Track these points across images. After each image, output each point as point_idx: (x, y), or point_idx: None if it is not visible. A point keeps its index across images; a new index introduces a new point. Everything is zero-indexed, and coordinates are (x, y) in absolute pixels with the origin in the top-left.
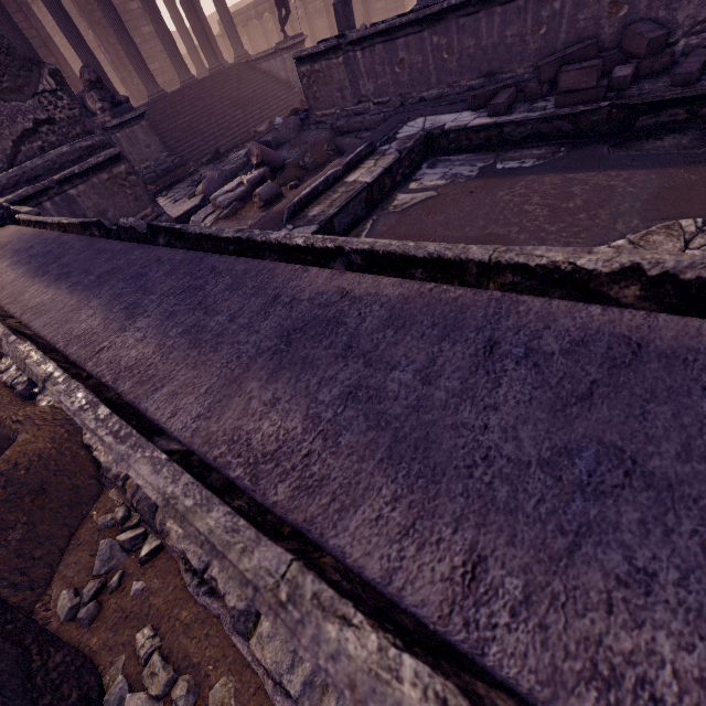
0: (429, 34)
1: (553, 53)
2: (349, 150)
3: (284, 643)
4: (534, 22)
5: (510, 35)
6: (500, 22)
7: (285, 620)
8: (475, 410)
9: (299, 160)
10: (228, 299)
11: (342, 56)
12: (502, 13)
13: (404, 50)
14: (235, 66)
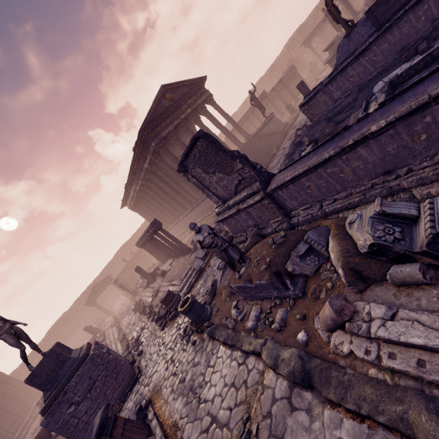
0: (362, 58)
1: (433, 20)
2: (353, 111)
3: None
4: (416, 19)
5: (405, 31)
6: (397, 31)
7: None
8: None
9: (323, 134)
10: None
11: (321, 92)
12: (397, 28)
13: (351, 71)
14: (248, 141)
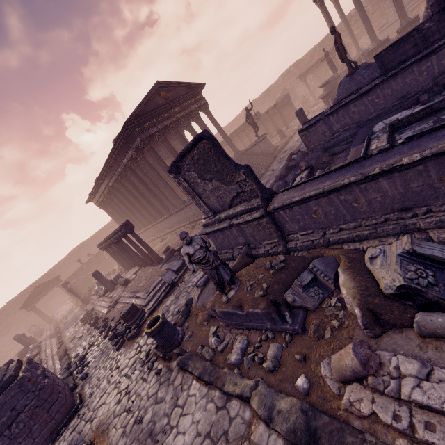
0: (365, 97)
1: (433, 77)
2: (353, 145)
3: None
4: (419, 73)
5: (408, 81)
6: (401, 79)
7: None
8: None
9: (320, 162)
10: None
11: (322, 122)
12: (401, 77)
13: (354, 107)
14: (237, 157)
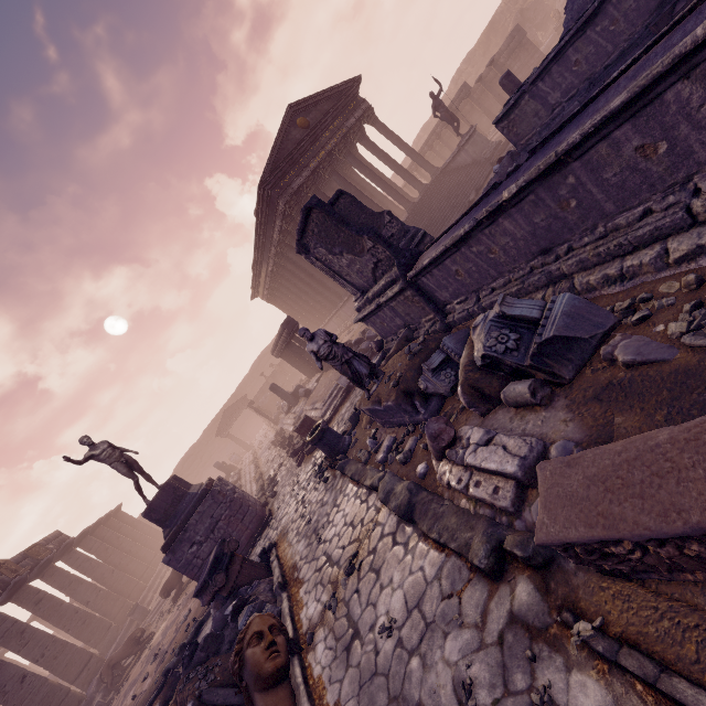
0: (591, 29)
1: None
2: None
3: (689, 240)
4: None
5: None
6: None
7: (670, 54)
8: (700, 19)
9: None
10: (598, 104)
11: (527, 96)
12: None
13: (575, 54)
14: (434, 180)
